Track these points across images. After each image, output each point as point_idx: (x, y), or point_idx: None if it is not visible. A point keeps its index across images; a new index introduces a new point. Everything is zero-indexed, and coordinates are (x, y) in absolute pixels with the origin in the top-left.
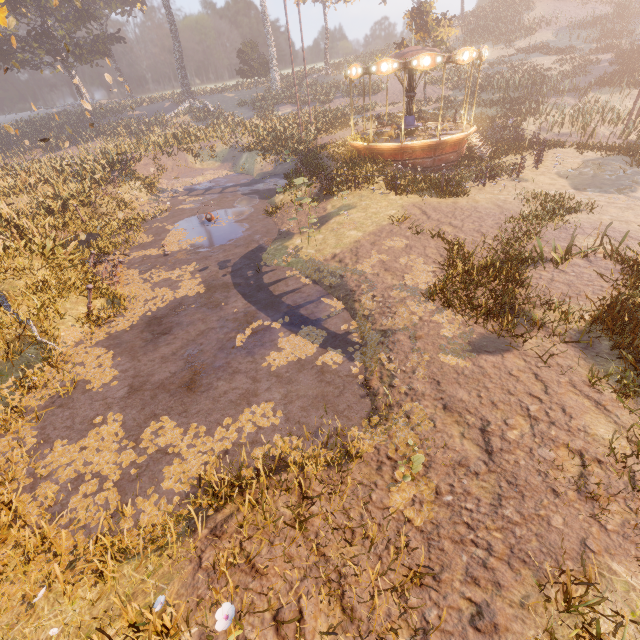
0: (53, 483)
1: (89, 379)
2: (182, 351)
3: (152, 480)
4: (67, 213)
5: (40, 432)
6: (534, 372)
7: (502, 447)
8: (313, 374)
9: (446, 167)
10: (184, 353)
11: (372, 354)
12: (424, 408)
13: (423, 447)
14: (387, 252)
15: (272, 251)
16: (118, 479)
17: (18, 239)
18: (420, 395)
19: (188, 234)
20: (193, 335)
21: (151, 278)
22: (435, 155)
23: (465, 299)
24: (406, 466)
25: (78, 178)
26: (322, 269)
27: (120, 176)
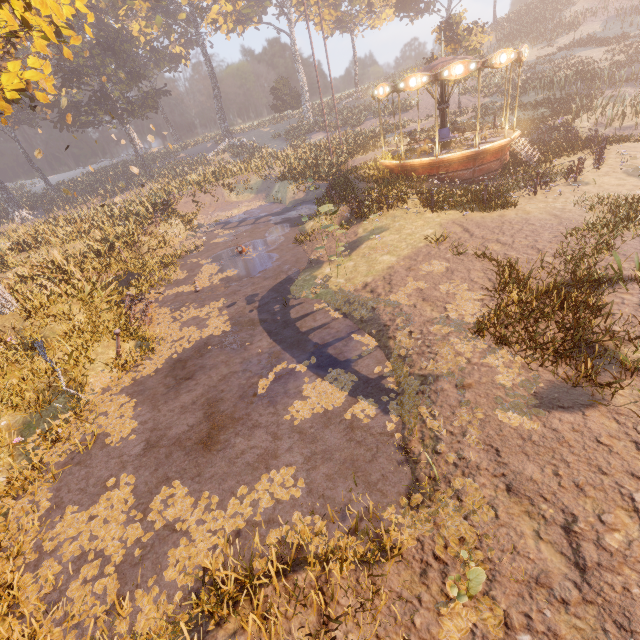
0: (56, 561)
1: (109, 432)
2: (202, 399)
3: (155, 566)
4: (113, 255)
5: (55, 494)
6: (633, 439)
7: (600, 560)
8: (341, 430)
9: (488, 177)
10: (204, 402)
11: (410, 406)
12: (480, 487)
13: (482, 547)
14: (425, 278)
15: (300, 282)
16: (120, 561)
17: (64, 284)
18: (474, 468)
19: (220, 268)
20: (215, 380)
21: (181, 316)
22: (475, 166)
23: (524, 334)
24: (460, 573)
25: (126, 221)
26: (352, 301)
27: (162, 216)
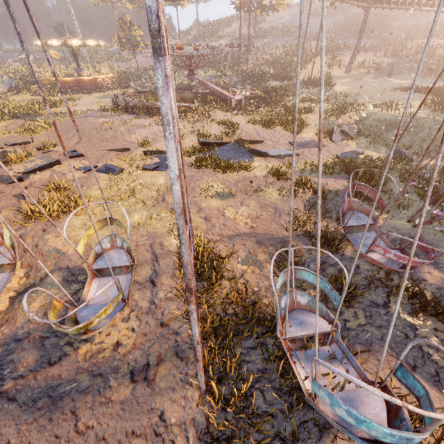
0: None
1: None
2: None
3: None
4: None
5: None
6: None
7: None
8: None
9: None
10: None
11: None
12: None
13: None
14: None
15: None
16: None
17: None
18: None
19: None
20: None
21: None
22: (80, 85)
23: None
24: None
25: None
26: None
27: None
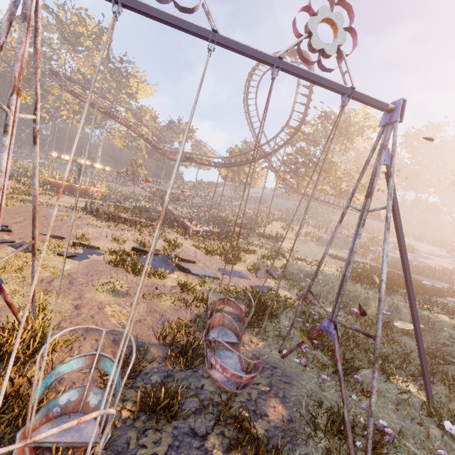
0: None
1: None
2: None
3: None
4: None
5: None
6: None
7: None
8: None
9: None
10: None
11: None
12: None
13: None
14: None
15: None
16: None
17: None
18: None
19: None
20: None
21: None
22: (71, 190)
23: None
24: None
25: None
26: None
27: None
